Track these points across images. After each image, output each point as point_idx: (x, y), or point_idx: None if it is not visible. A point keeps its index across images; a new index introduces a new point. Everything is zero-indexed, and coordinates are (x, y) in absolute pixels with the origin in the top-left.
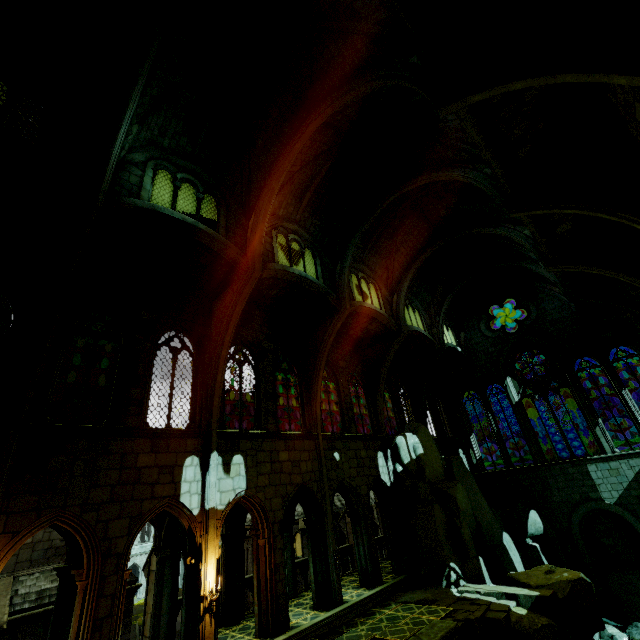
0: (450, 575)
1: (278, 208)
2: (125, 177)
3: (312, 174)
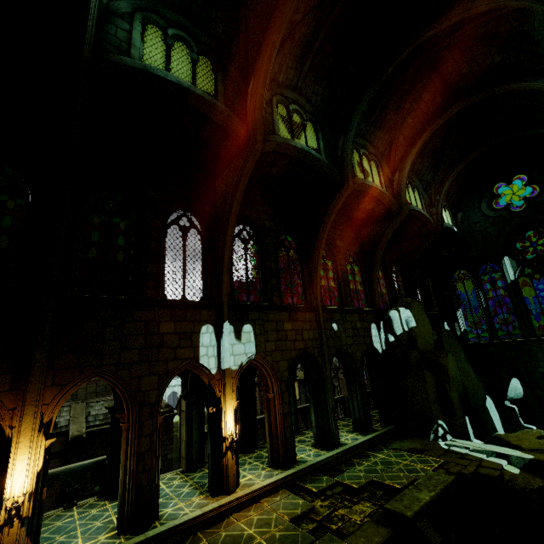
0: (438, 430)
1: (278, 73)
2: (111, 31)
3: (315, 26)
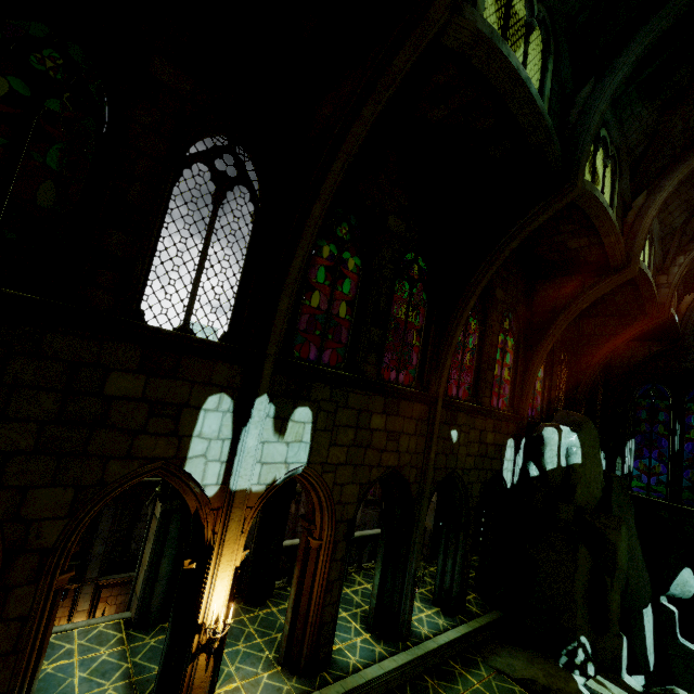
0: (576, 654)
1: None
2: None
3: None
